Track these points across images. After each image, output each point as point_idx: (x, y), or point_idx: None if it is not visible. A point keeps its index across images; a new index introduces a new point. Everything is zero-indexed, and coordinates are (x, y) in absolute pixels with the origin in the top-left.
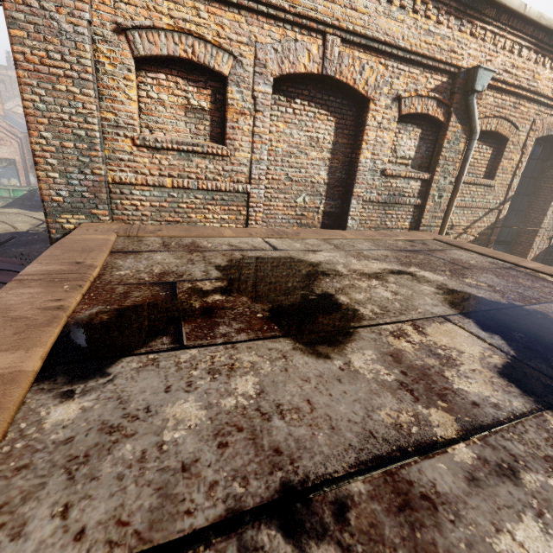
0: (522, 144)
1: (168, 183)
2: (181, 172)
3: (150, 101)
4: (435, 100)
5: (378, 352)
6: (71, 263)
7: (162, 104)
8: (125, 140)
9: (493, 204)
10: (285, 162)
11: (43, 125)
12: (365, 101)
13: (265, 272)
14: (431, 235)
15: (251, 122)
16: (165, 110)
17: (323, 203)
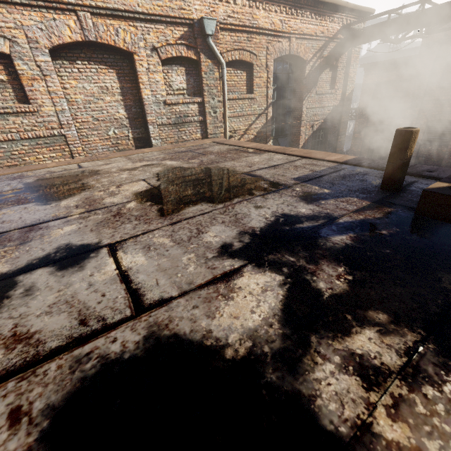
0: (265, 65)
1: None
2: (2, 129)
3: None
4: (184, 45)
5: (80, 198)
6: None
7: None
8: None
9: (259, 110)
10: (88, 108)
11: None
12: (132, 54)
13: (56, 180)
14: (213, 140)
15: (44, 84)
16: None
17: (131, 132)
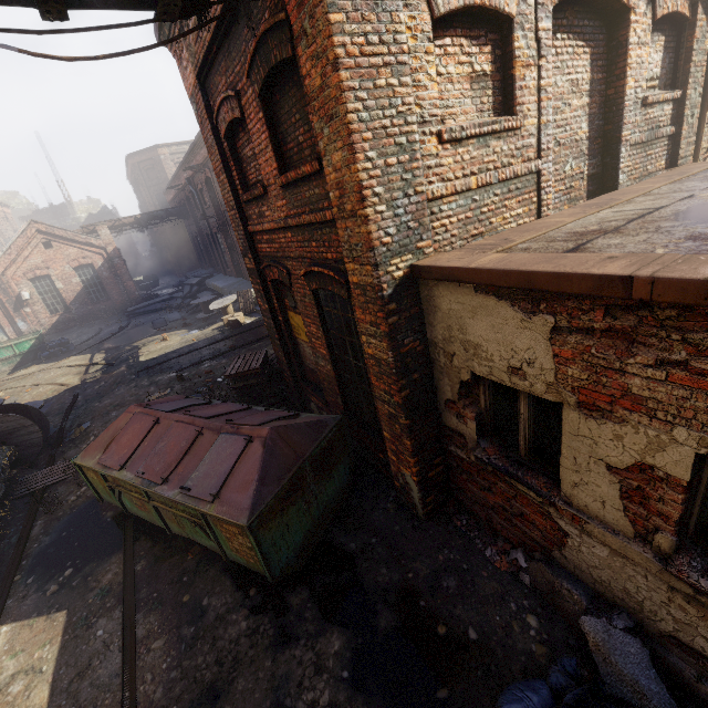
0: None
1: (473, 184)
2: (480, 165)
3: (439, 80)
4: None
5: None
6: (611, 259)
7: (450, 81)
8: (430, 139)
9: None
10: (553, 123)
11: (367, 142)
12: (620, 14)
13: None
14: (704, 163)
15: (535, 74)
16: (452, 87)
17: (586, 165)
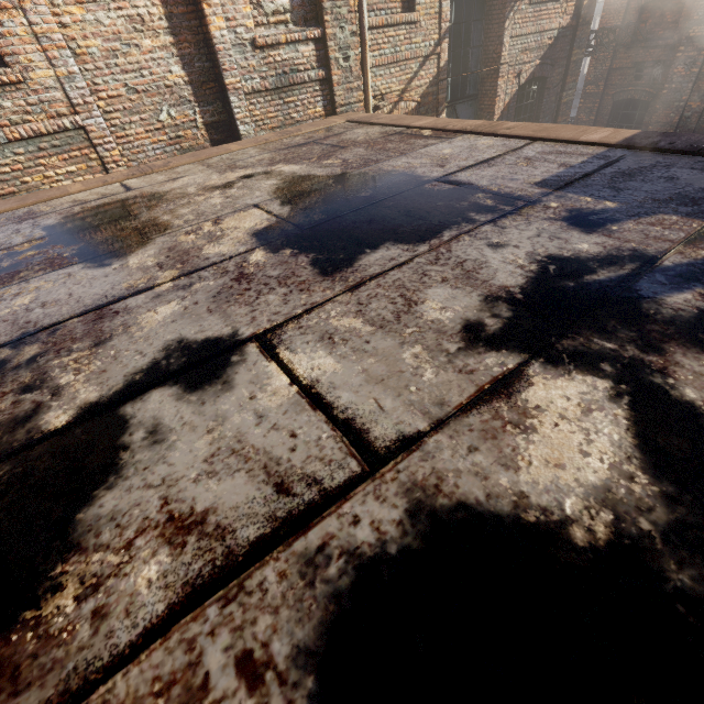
0: None
1: None
2: None
3: None
4: None
5: (158, 250)
6: None
7: None
8: None
9: (426, 48)
10: (114, 68)
11: None
12: None
13: (98, 217)
14: (347, 116)
15: (23, 18)
16: None
17: (198, 112)
